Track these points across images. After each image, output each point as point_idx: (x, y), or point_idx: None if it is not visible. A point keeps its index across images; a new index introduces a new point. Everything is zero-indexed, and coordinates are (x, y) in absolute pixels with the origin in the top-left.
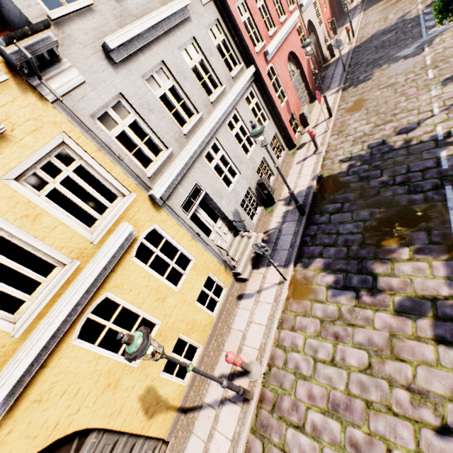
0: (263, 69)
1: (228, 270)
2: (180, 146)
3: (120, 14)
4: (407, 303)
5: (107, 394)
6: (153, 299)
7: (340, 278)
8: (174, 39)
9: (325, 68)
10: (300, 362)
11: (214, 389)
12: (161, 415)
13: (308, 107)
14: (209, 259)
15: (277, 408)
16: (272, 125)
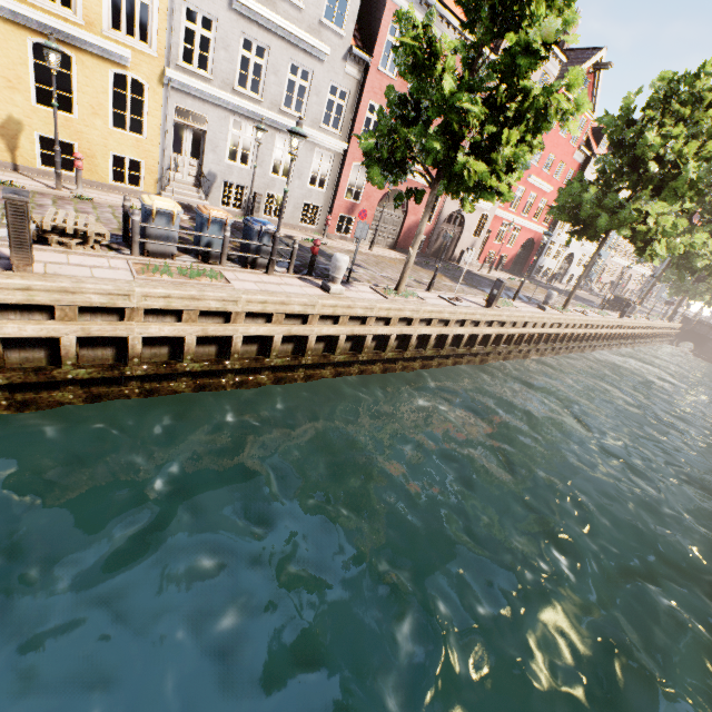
0: (354, 157)
1: (158, 185)
2: (222, 88)
3: (268, 0)
4: (186, 239)
5: (3, 83)
6: (92, 102)
7: (191, 229)
8: (294, 53)
9: (443, 260)
10: (106, 209)
11: (48, 182)
12: (4, 146)
13: (382, 247)
14: (155, 157)
15: (61, 199)
16: (324, 198)
